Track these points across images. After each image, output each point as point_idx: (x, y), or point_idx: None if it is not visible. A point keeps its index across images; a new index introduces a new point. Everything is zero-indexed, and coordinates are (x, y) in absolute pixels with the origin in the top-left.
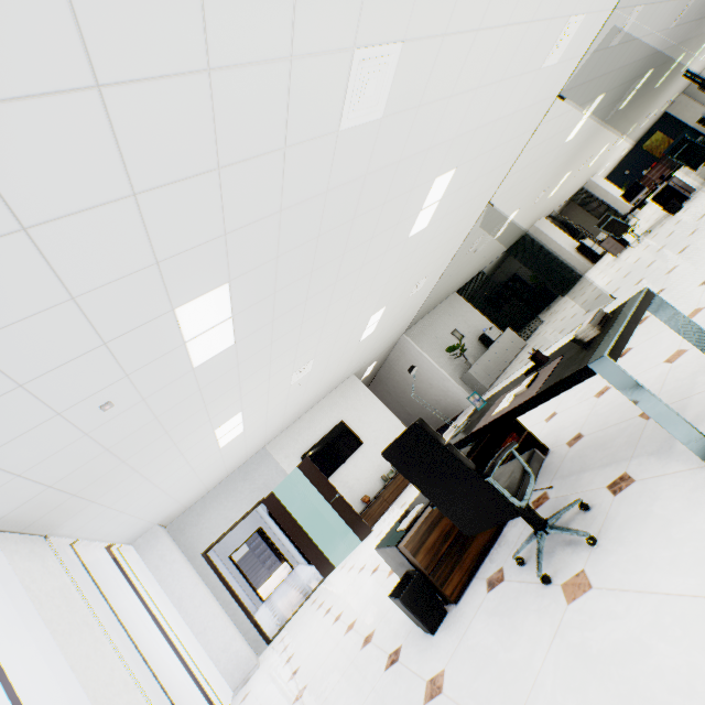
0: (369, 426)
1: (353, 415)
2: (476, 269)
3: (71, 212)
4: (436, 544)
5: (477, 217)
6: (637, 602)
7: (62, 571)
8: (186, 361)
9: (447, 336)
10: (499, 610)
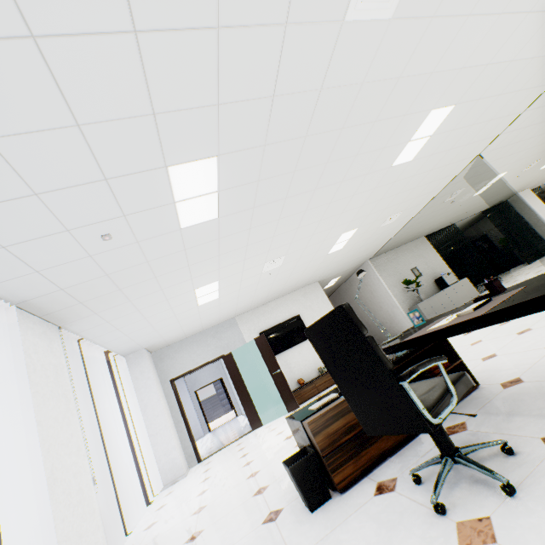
0: None
1: (308, 313)
2: (449, 220)
3: (75, 32)
4: (338, 433)
5: (463, 167)
6: None
7: (62, 354)
8: (175, 220)
9: (406, 271)
10: (380, 518)
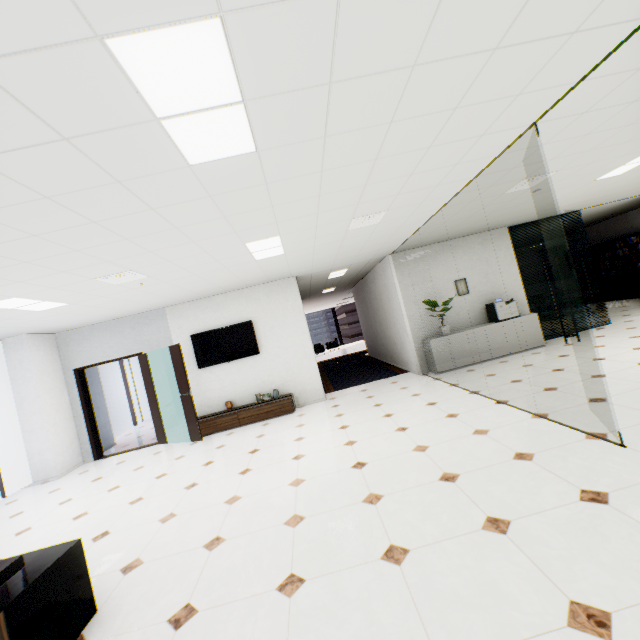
0: (277, 340)
1: (267, 321)
2: (560, 208)
3: None
4: None
5: (502, 145)
6: None
7: None
8: None
9: (446, 282)
10: None
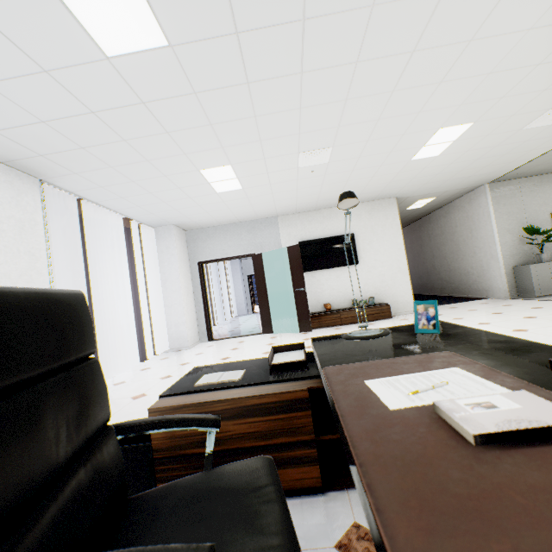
0: (374, 254)
1: (366, 235)
2: None
3: None
4: (188, 439)
5: None
6: None
7: (38, 210)
8: (84, 36)
9: (542, 214)
10: None
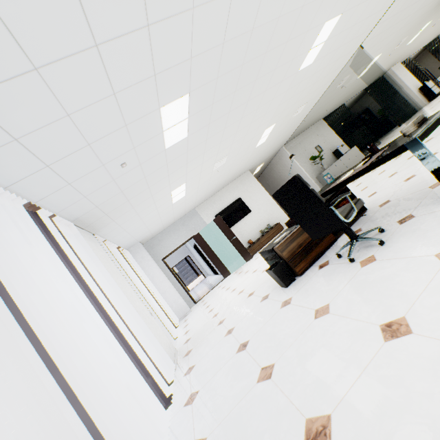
0: (255, 202)
1: (246, 195)
2: (340, 102)
3: (117, 36)
4: (294, 249)
5: (349, 58)
6: (398, 261)
7: (103, 250)
8: (162, 144)
9: (312, 149)
10: (324, 275)
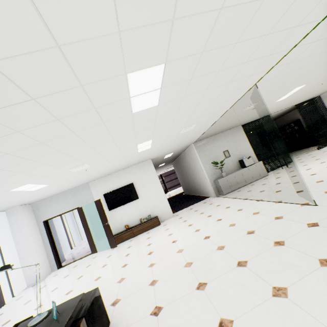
0: (146, 190)
1: (140, 182)
2: (261, 115)
3: None
4: None
5: (243, 93)
6: None
7: None
8: None
9: (219, 153)
10: None
